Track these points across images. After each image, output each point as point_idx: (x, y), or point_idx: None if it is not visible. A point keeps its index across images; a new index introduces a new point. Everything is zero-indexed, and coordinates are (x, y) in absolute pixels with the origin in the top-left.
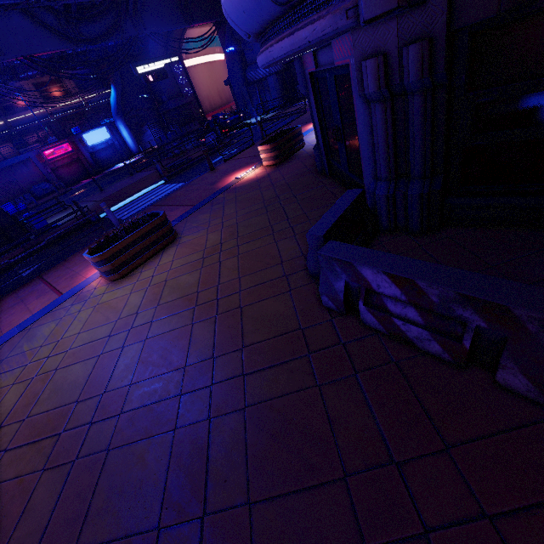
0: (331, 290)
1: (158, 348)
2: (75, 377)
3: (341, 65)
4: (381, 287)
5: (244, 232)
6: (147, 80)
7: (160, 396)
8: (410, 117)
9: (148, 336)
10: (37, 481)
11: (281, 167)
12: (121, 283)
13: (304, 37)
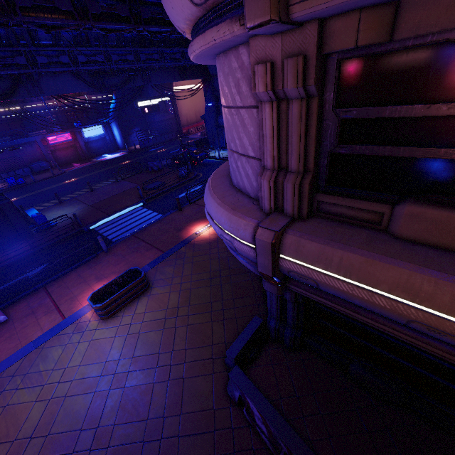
0: (233, 393)
1: (132, 398)
2: (78, 408)
3: None
4: (253, 409)
5: (194, 302)
6: (143, 111)
7: (131, 439)
8: (288, 305)
9: (126, 384)
10: None
11: None
12: (108, 323)
13: (241, 262)
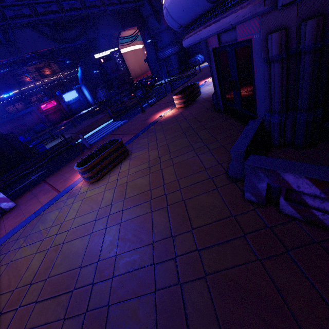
0: (255, 189)
1: (131, 229)
2: (76, 249)
3: (243, 40)
4: (301, 187)
5: (173, 149)
6: (100, 62)
7: (139, 265)
8: (301, 70)
9: (122, 220)
10: (61, 328)
11: (188, 108)
12: (97, 184)
13: (228, 22)
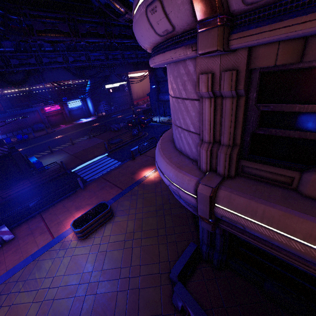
0: (176, 303)
1: (101, 303)
2: (63, 309)
3: None
4: None
5: (145, 228)
6: (109, 91)
7: None
8: (216, 236)
9: (97, 292)
10: None
11: None
12: (84, 242)
13: (183, 204)
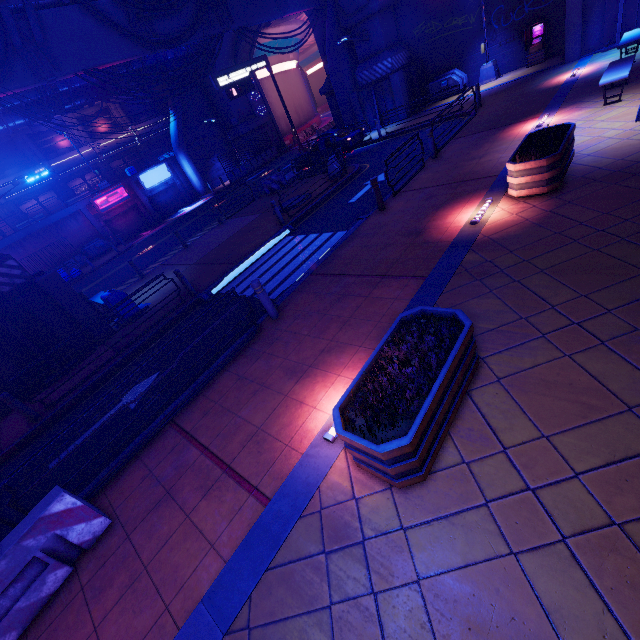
0: None
1: None
2: None
3: None
4: None
5: None
6: (230, 95)
7: None
8: None
9: None
10: None
11: (569, 196)
12: (430, 496)
13: None
